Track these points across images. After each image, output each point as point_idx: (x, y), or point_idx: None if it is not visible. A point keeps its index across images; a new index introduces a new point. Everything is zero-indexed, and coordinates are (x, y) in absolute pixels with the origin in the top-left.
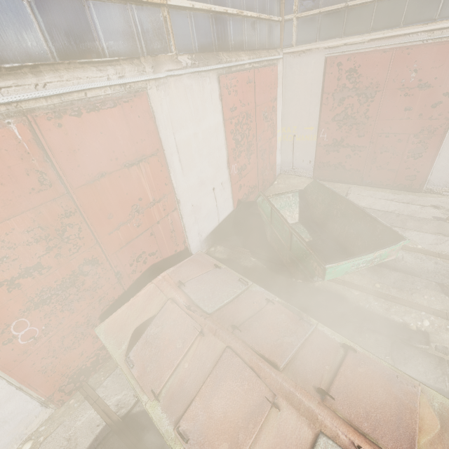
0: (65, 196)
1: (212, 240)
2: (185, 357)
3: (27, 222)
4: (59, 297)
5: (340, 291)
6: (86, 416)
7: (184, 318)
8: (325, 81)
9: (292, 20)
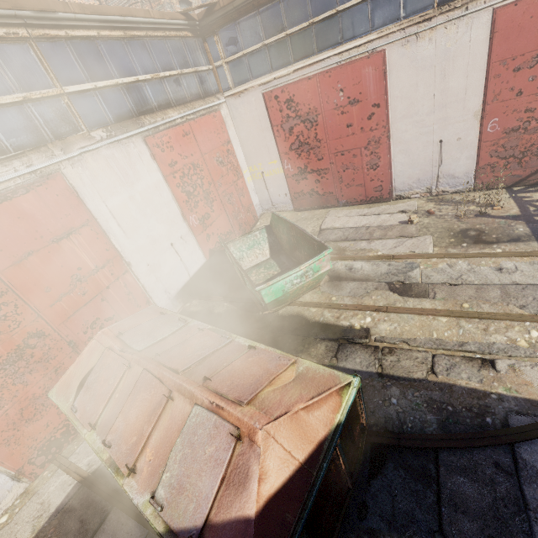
0: None
1: (186, 295)
2: (117, 389)
3: None
4: (8, 372)
5: (300, 312)
6: (59, 481)
7: (117, 359)
8: (270, 115)
9: (222, 66)
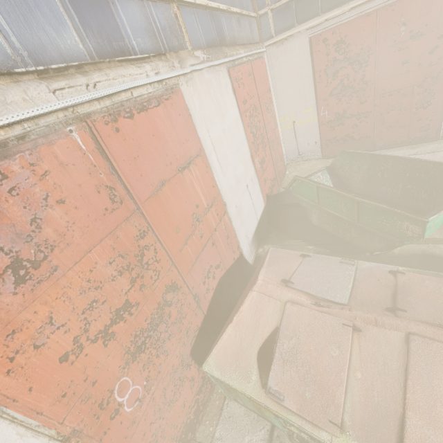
0: (136, 213)
1: (256, 241)
2: (350, 365)
3: (107, 251)
4: (152, 340)
5: (427, 250)
6: None
7: (322, 318)
8: (314, 61)
9: (266, 14)
